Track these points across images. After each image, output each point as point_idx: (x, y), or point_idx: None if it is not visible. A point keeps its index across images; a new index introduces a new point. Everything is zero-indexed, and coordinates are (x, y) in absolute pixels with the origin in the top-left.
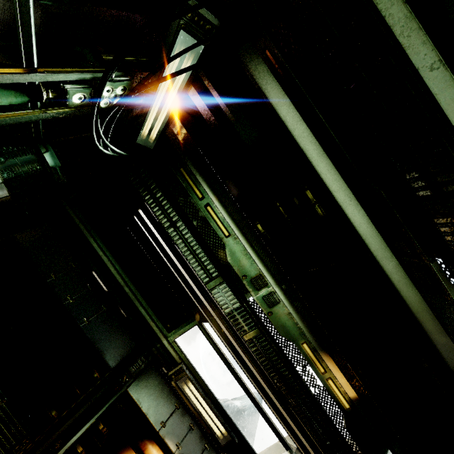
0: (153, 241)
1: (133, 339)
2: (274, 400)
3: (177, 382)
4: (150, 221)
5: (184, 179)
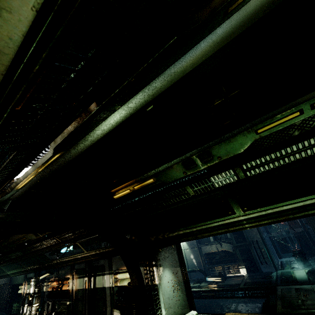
0: None
1: None
2: None
3: None
4: None
5: None
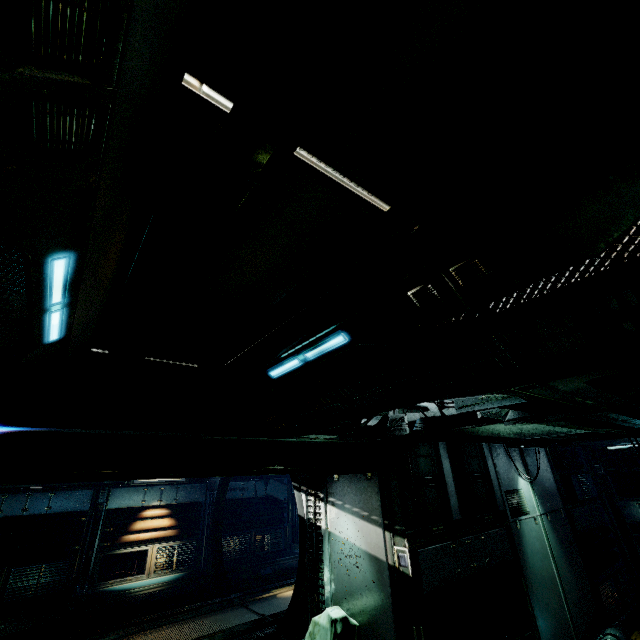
0: None
1: (88, 490)
2: None
3: (135, 482)
4: None
5: None
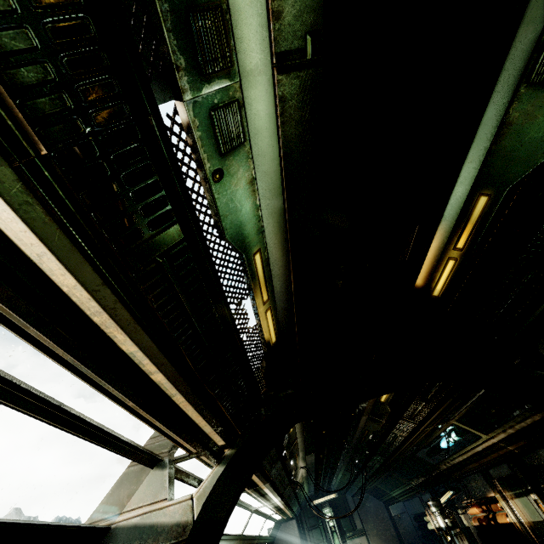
0: None
1: None
2: (175, 396)
3: None
4: None
5: None
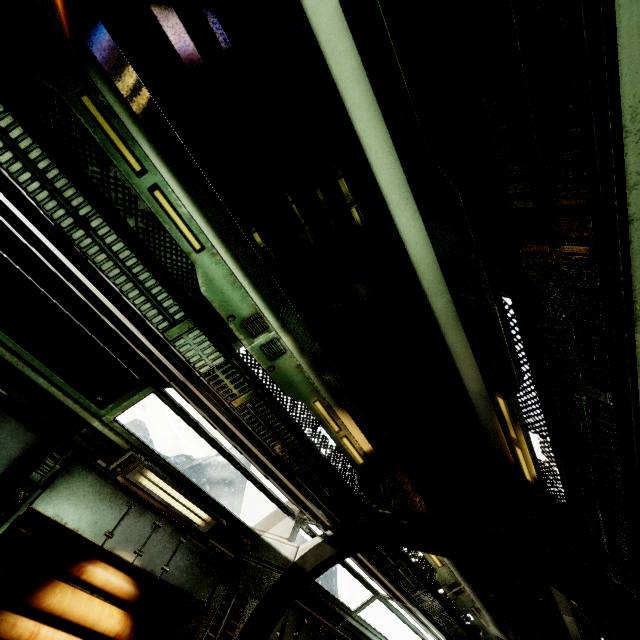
0: (41, 254)
1: (28, 429)
2: (275, 471)
3: (127, 476)
4: (22, 213)
5: (96, 123)
